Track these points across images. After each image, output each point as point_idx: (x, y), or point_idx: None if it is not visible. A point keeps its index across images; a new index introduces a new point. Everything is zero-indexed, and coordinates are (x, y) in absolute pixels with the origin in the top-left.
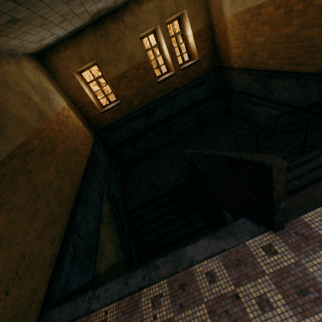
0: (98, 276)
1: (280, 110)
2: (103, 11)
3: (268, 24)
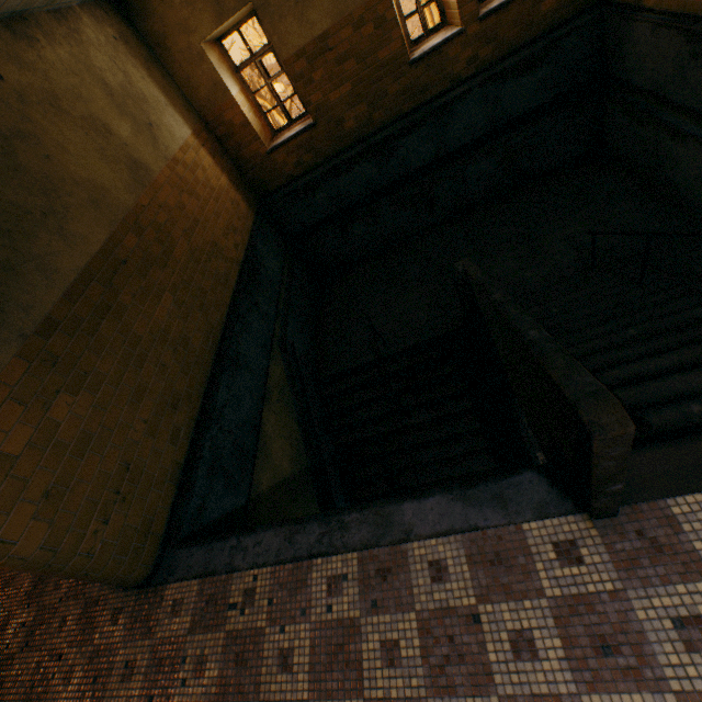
0: (258, 498)
1: None
2: None
3: None
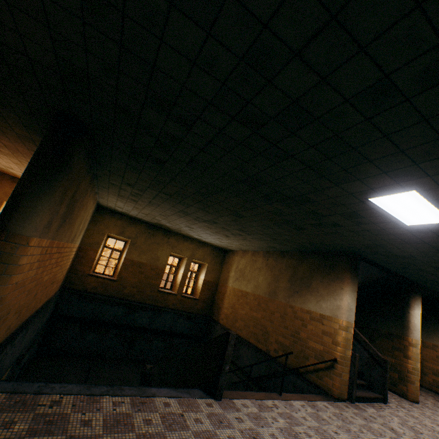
0: None
1: (240, 377)
2: (165, 226)
3: (249, 305)
